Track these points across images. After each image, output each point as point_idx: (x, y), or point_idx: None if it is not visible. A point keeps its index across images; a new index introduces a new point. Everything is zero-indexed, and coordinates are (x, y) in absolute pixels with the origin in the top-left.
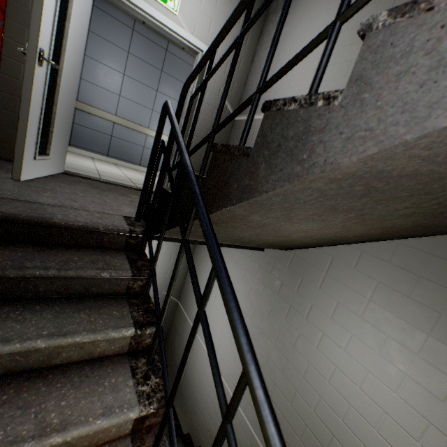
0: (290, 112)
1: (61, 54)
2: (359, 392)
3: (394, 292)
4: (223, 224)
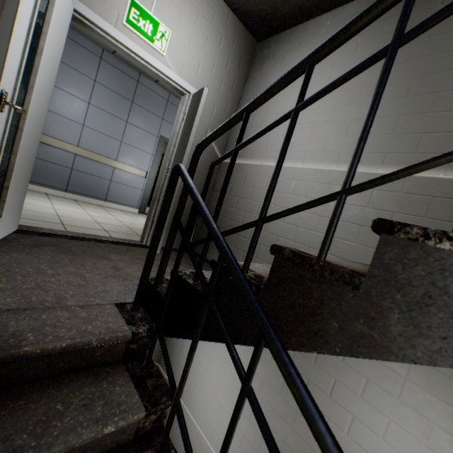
0: (442, 251)
1: (26, 92)
2: None
3: (434, 372)
4: None
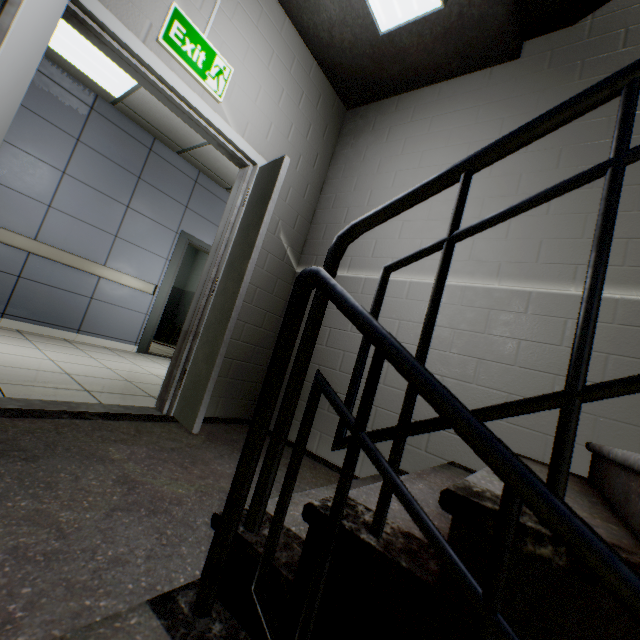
0: None
1: None
2: None
3: None
4: None
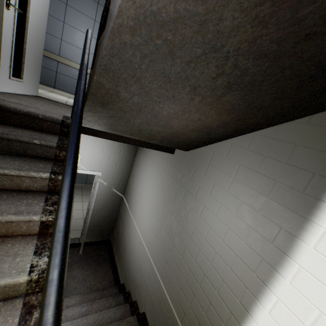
0: None
1: (27, 5)
2: (222, 243)
3: (249, 170)
4: (111, 105)
